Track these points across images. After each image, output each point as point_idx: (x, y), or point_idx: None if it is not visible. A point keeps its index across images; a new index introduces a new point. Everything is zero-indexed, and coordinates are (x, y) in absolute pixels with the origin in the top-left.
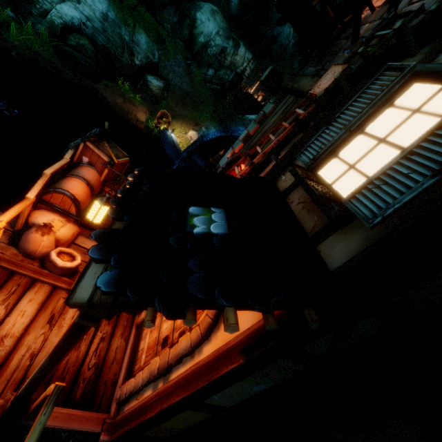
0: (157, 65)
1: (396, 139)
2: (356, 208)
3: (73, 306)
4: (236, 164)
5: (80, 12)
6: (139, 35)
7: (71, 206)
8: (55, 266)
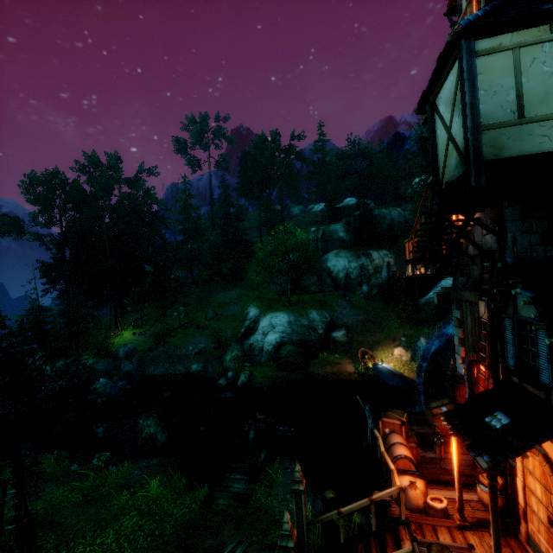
0: (331, 321)
1: (533, 347)
2: (543, 382)
3: (485, 470)
4: (476, 371)
5: (277, 332)
6: (311, 314)
7: (410, 464)
8: (436, 510)
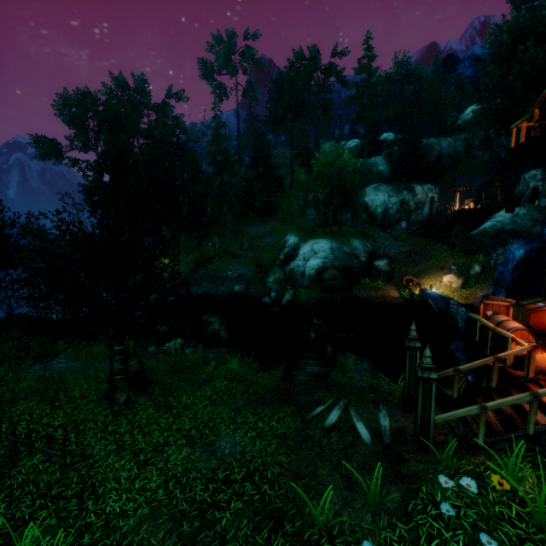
0: (373, 251)
1: None
2: None
3: None
4: None
5: (319, 258)
6: (353, 242)
7: (528, 336)
8: None
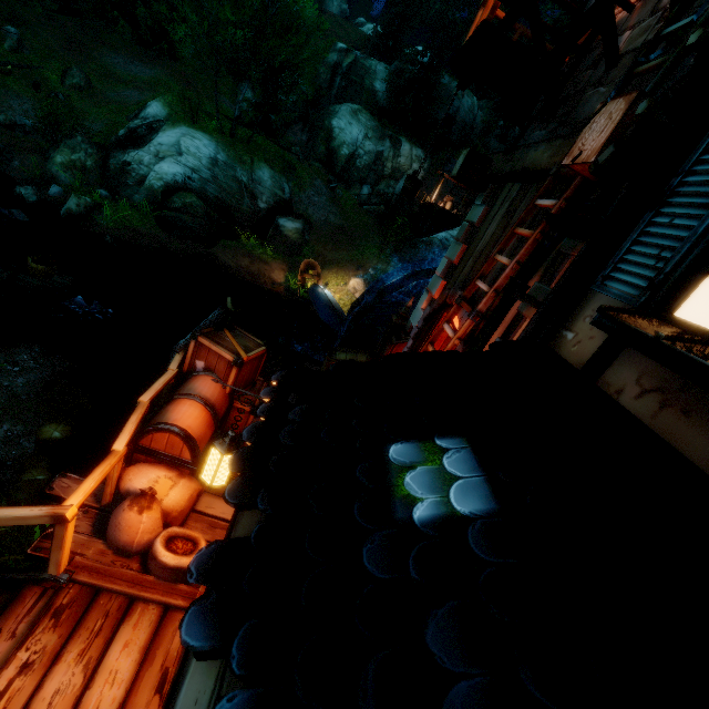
0: (290, 201)
1: None
2: None
3: None
4: (445, 319)
5: (183, 165)
6: (260, 171)
7: (183, 448)
8: (164, 566)
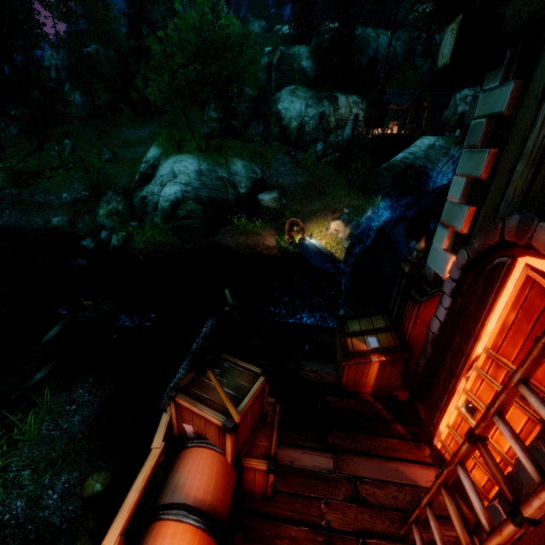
0: (263, 179)
1: None
2: None
3: None
4: None
5: (179, 184)
6: (234, 165)
7: None
8: None
